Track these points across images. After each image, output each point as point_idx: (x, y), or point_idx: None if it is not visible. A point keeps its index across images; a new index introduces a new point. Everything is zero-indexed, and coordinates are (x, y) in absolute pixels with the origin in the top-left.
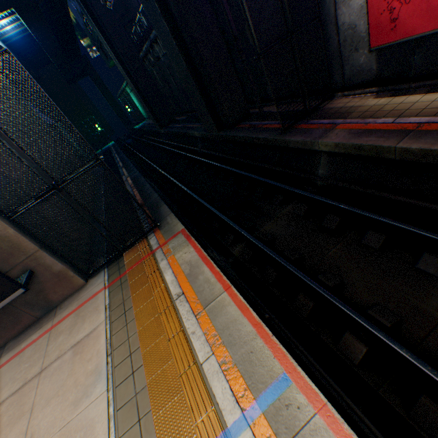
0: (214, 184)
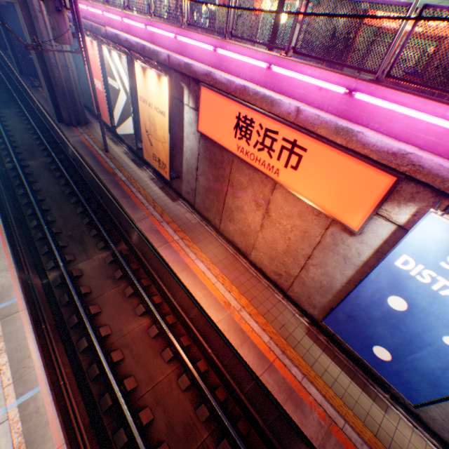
0: (4, 95)
